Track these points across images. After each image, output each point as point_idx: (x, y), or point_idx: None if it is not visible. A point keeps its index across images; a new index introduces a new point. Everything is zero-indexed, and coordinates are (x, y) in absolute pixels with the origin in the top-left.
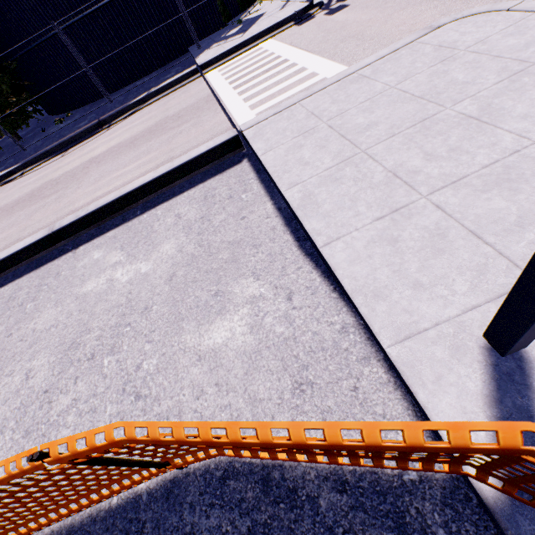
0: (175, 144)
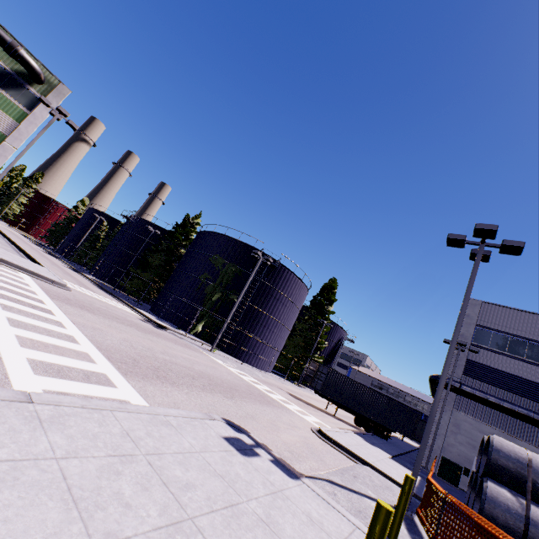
0: (65, 278)
